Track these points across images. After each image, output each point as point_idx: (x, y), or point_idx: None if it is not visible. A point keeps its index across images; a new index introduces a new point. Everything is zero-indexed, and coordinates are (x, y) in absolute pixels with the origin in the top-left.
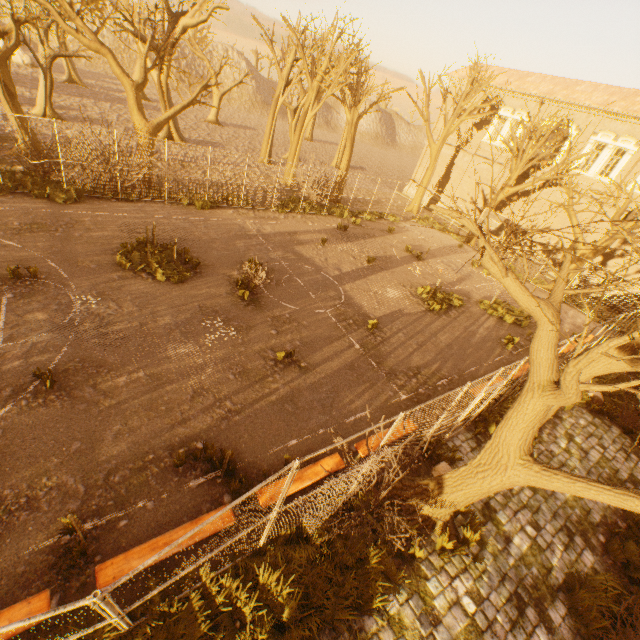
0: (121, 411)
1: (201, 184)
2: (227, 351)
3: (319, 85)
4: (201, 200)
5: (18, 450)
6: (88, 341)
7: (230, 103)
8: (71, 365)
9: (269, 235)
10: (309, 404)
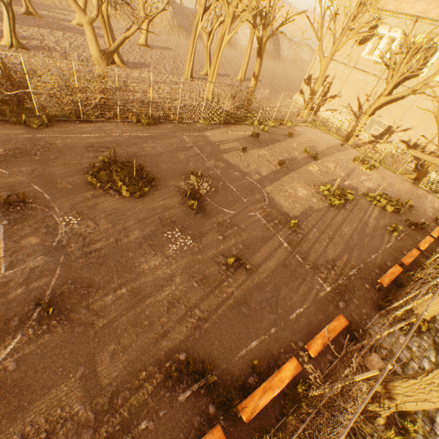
0: (113, 330)
1: (143, 102)
2: (188, 260)
3: (234, 11)
4: (146, 118)
5: (32, 382)
6: (76, 262)
7: (153, 27)
8: (65, 287)
9: (202, 146)
10: (259, 304)
